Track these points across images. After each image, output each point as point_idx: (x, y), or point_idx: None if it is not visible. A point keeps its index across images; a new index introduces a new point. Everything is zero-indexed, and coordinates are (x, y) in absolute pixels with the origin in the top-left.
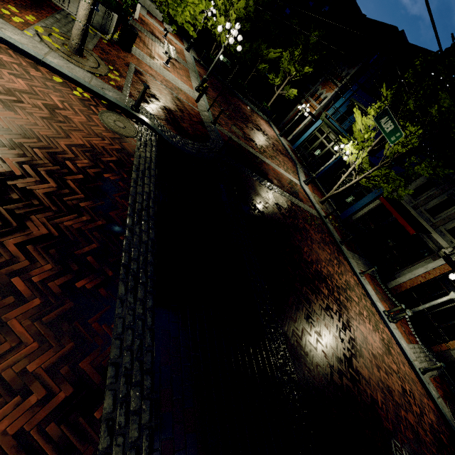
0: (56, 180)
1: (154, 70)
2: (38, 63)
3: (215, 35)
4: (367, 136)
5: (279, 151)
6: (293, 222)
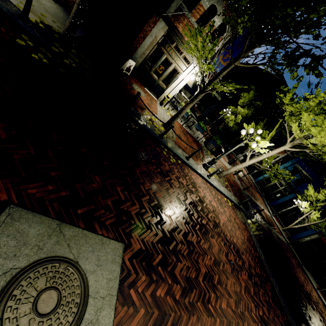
0: (256, 264)
1: (220, 161)
2: (220, 193)
3: (225, 120)
4: (318, 205)
5: (254, 189)
6: (285, 254)
